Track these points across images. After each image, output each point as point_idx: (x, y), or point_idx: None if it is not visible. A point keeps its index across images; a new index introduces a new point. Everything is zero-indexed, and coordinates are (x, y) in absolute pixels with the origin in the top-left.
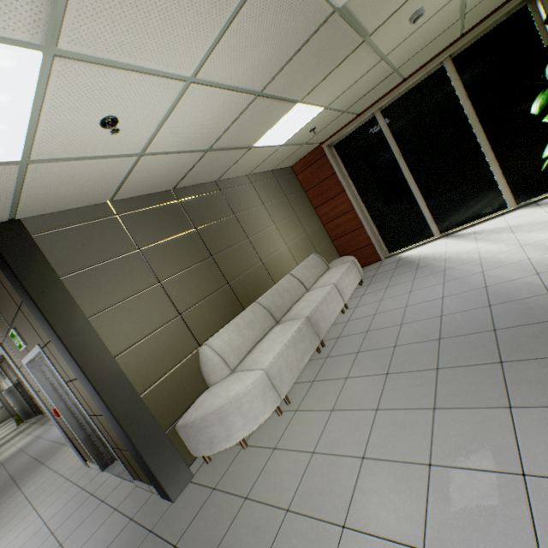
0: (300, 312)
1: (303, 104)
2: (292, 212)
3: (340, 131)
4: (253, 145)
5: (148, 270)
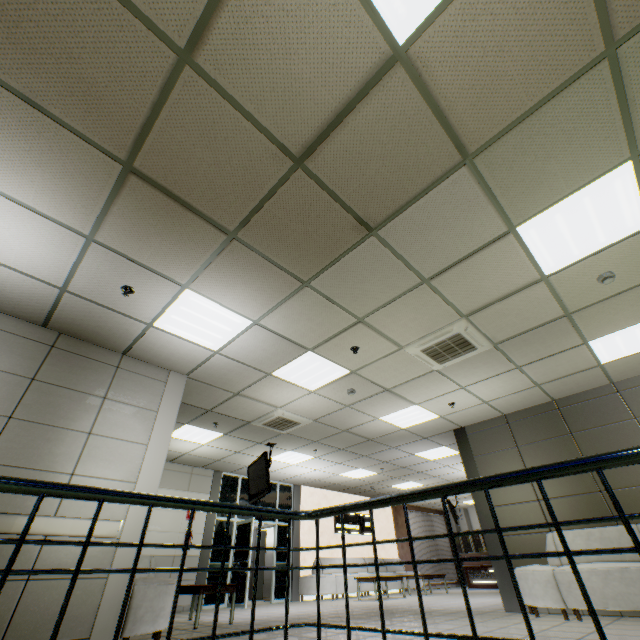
0: None
1: (600, 337)
2: None
3: None
4: (600, 362)
5: (520, 461)
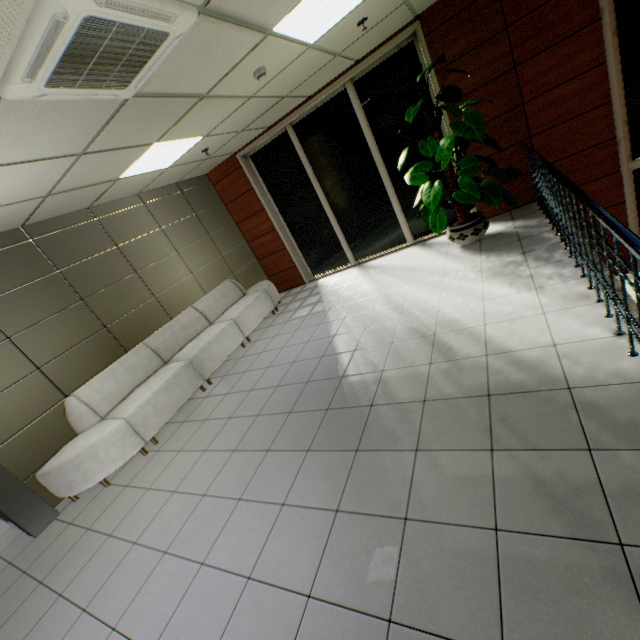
0: (187, 352)
1: (165, 142)
2: (203, 233)
3: (253, 142)
4: (120, 176)
5: None
